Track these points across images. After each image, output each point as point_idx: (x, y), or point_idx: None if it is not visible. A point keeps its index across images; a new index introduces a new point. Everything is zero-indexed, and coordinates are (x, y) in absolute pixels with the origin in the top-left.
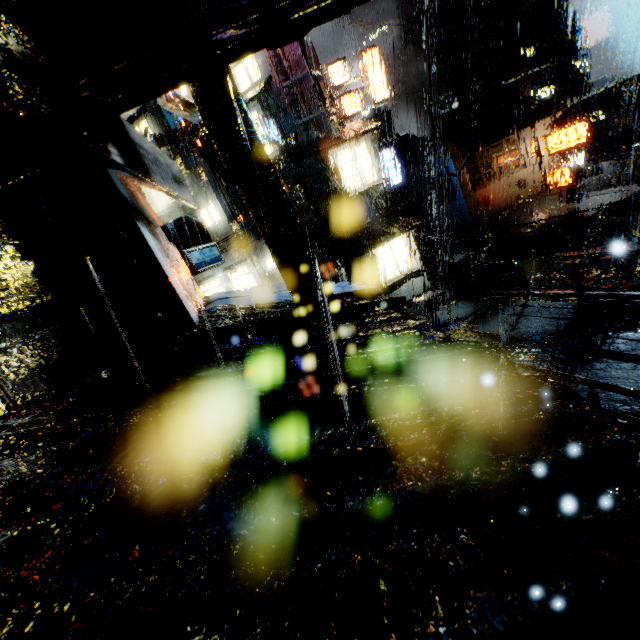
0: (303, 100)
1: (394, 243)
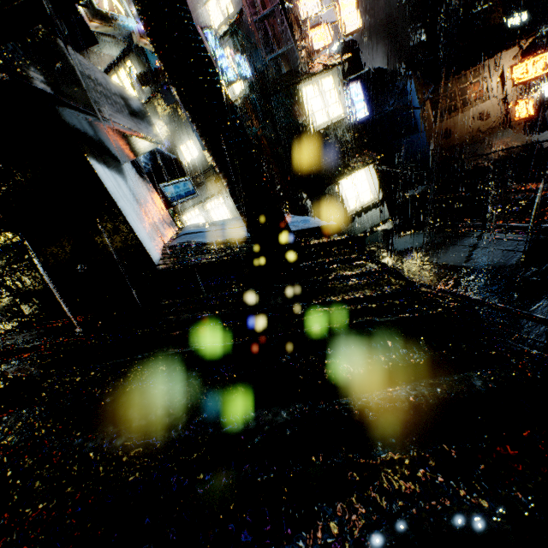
0: (273, 34)
1: (356, 176)
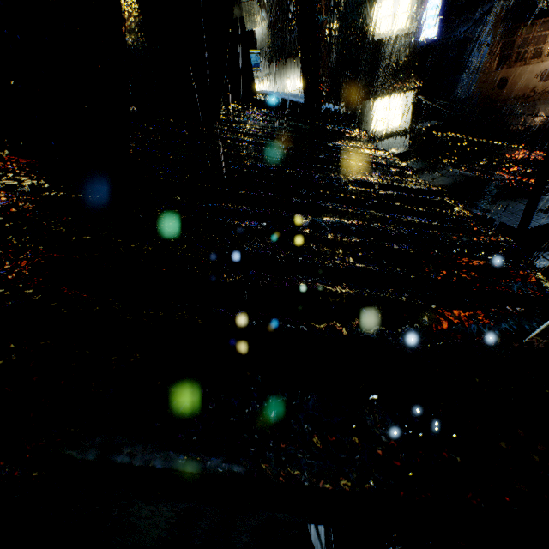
0: None
1: (394, 98)
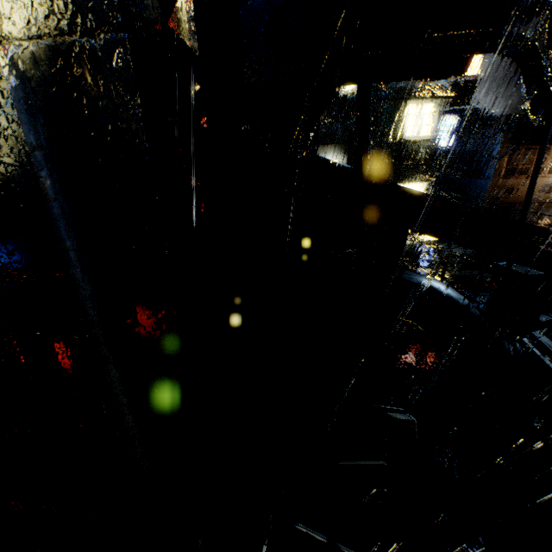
0: None
1: (415, 186)
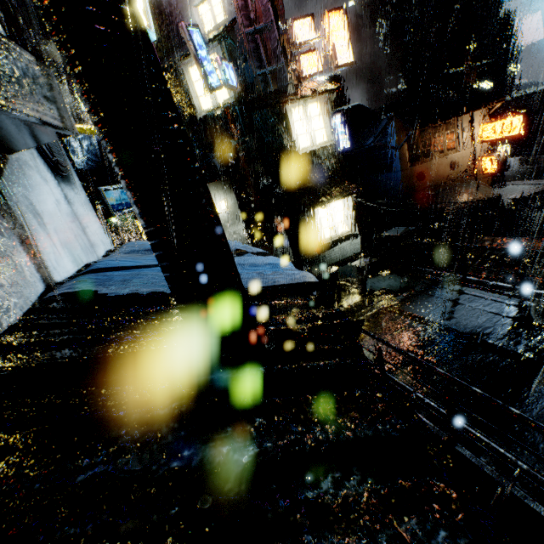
0: (265, 50)
1: (334, 205)
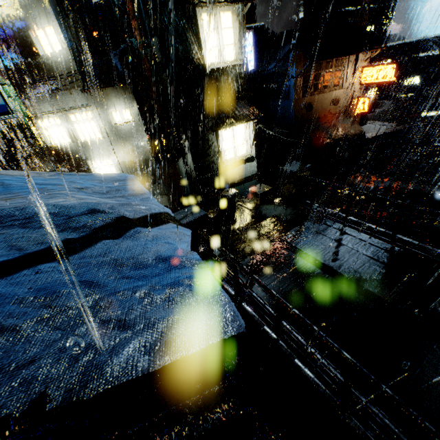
0: None
1: (237, 128)
